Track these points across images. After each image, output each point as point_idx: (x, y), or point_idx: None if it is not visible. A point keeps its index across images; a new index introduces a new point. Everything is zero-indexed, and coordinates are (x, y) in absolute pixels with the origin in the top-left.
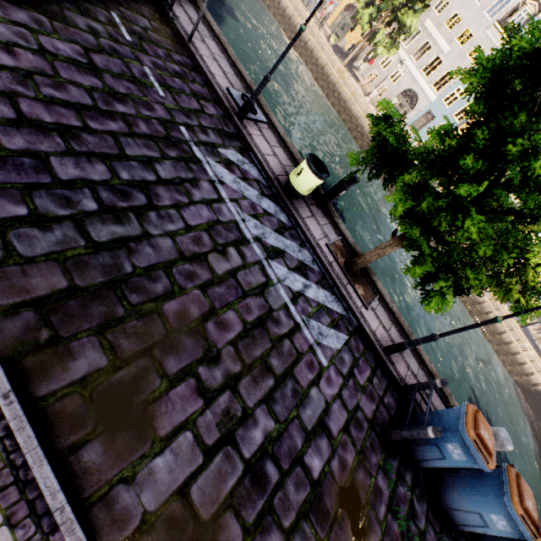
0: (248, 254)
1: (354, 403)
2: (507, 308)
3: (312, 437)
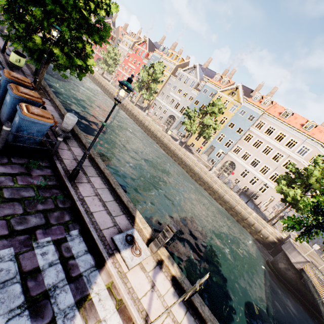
0: None
1: None
2: (235, 194)
3: None
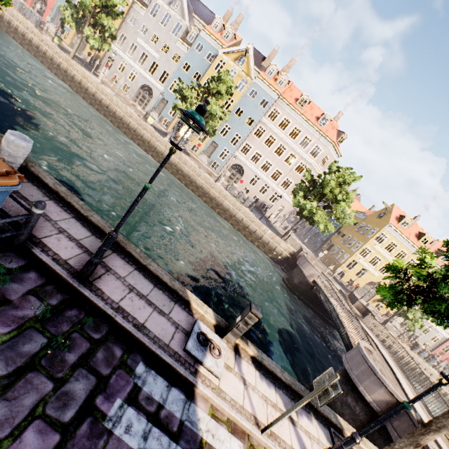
0: None
1: None
2: (248, 210)
3: None
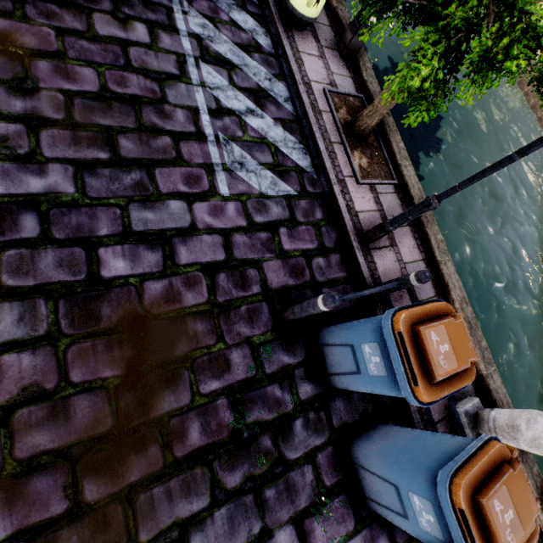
0: (165, 41)
1: (251, 257)
2: None
3: (133, 239)
